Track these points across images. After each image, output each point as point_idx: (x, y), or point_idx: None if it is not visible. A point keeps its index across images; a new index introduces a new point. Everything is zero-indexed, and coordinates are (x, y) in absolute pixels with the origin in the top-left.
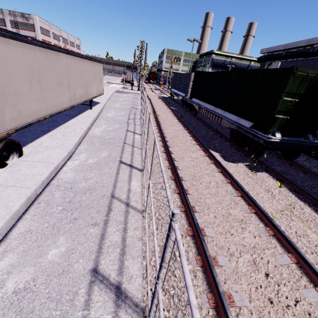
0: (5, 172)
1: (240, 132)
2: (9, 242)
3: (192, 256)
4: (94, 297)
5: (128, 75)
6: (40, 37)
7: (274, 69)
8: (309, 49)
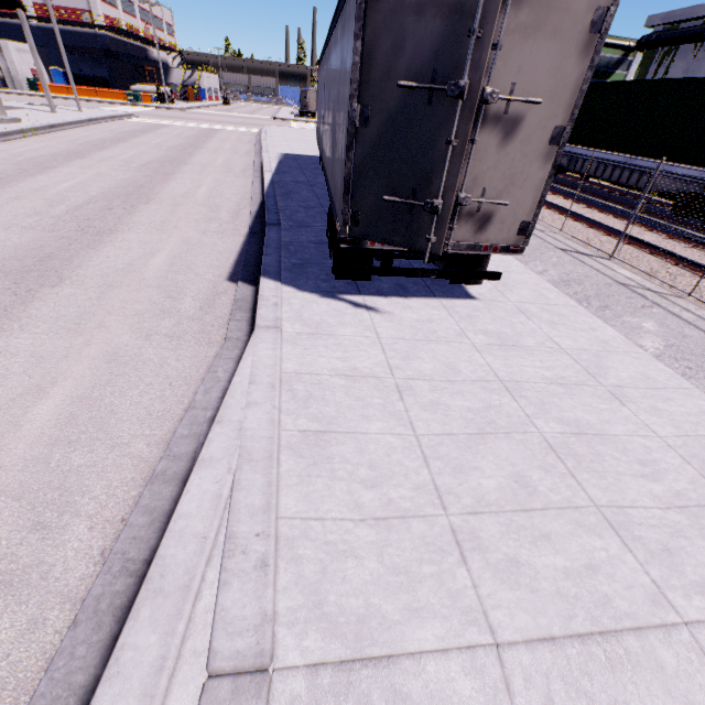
0: None
1: None
2: None
3: None
4: None
5: (310, 97)
6: (100, 10)
7: None
8: None
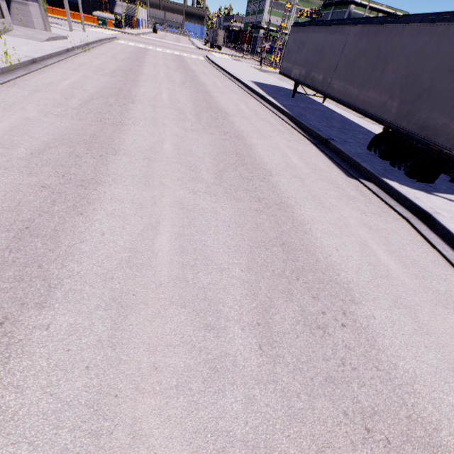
0: None
1: None
2: None
3: None
4: None
5: (219, 35)
6: None
7: None
8: None
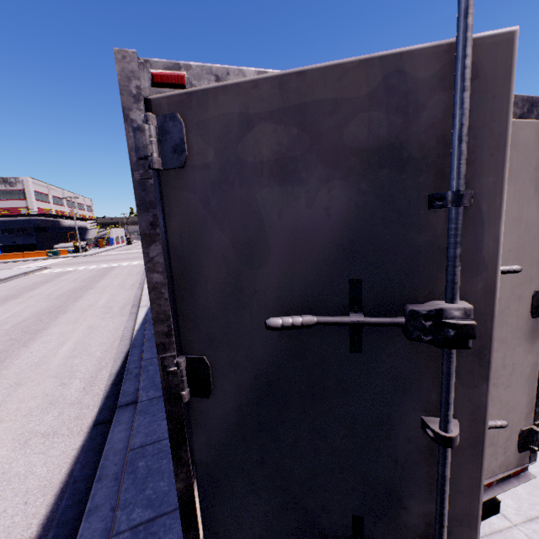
0: None
1: None
2: None
3: None
4: None
5: None
6: (35, 205)
7: None
8: None
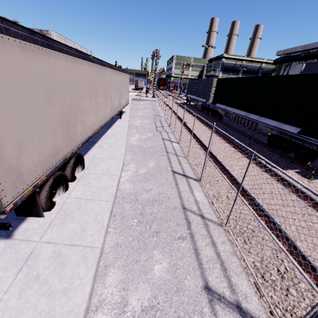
0: (78, 185)
1: (283, 138)
2: (105, 257)
3: (298, 273)
4: (221, 317)
5: (139, 82)
6: None
7: None
8: None
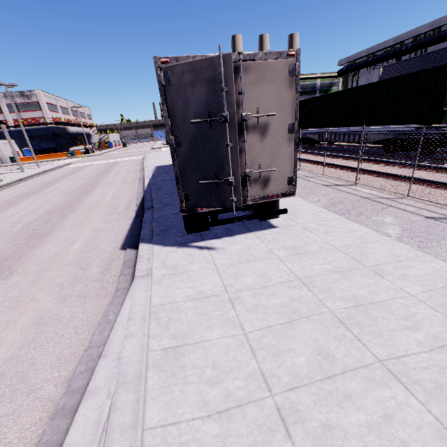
0: None
1: (401, 139)
2: None
3: None
4: None
5: None
6: (49, 115)
7: (428, 70)
8: (401, 47)
